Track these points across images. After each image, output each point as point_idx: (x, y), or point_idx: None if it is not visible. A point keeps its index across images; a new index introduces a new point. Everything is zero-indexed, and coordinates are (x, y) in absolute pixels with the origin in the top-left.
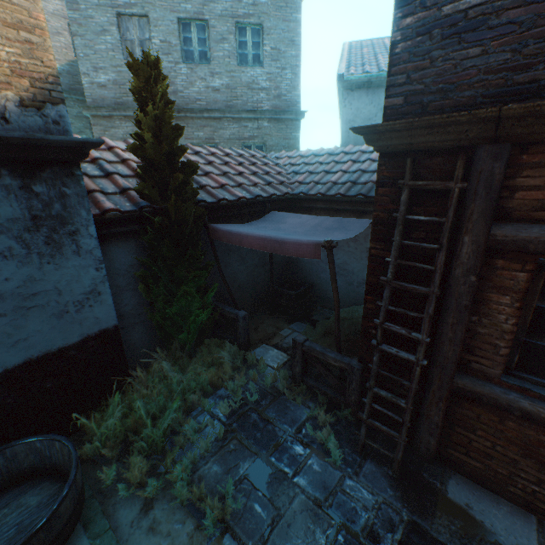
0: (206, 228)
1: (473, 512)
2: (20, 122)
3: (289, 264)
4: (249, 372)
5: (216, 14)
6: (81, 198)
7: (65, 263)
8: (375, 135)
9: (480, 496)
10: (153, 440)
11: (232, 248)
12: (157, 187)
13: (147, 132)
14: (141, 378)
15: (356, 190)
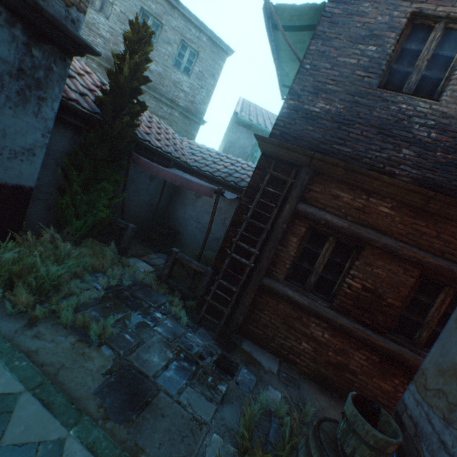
0: (129, 154)
1: (253, 354)
2: (50, 4)
3: (166, 214)
4: (123, 269)
5: (171, 25)
6: (61, 79)
7: (23, 116)
8: (263, 143)
9: (257, 349)
10: (43, 283)
11: (135, 180)
12: (114, 106)
13: (126, 68)
14: (31, 242)
15: (231, 179)
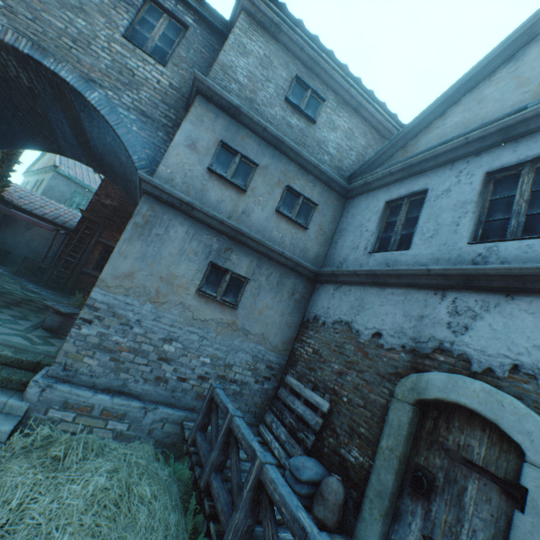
0: None
1: None
2: None
3: None
4: None
5: None
6: None
7: None
8: (83, 212)
9: None
10: None
11: None
12: None
13: (5, 166)
14: None
15: (59, 220)
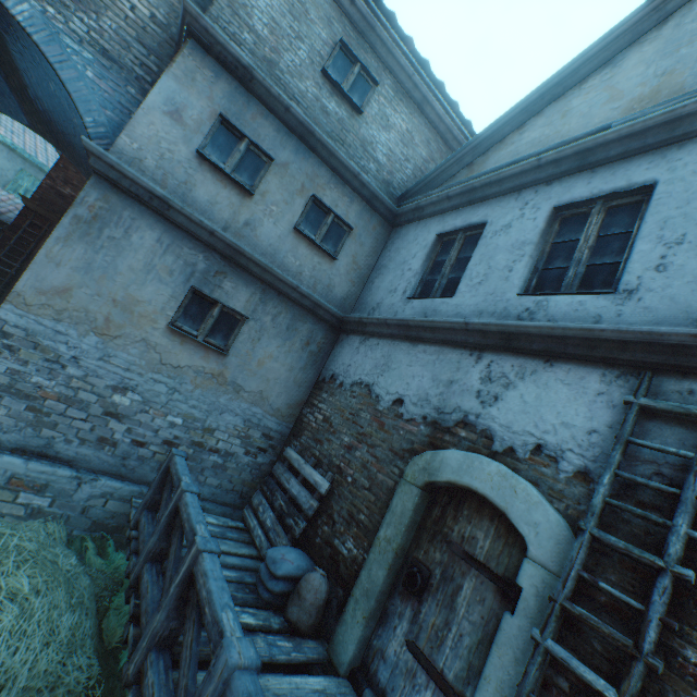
0: None
1: None
2: None
3: None
4: None
5: None
6: None
7: None
8: (27, 200)
9: None
10: None
11: None
12: None
13: None
14: None
15: None
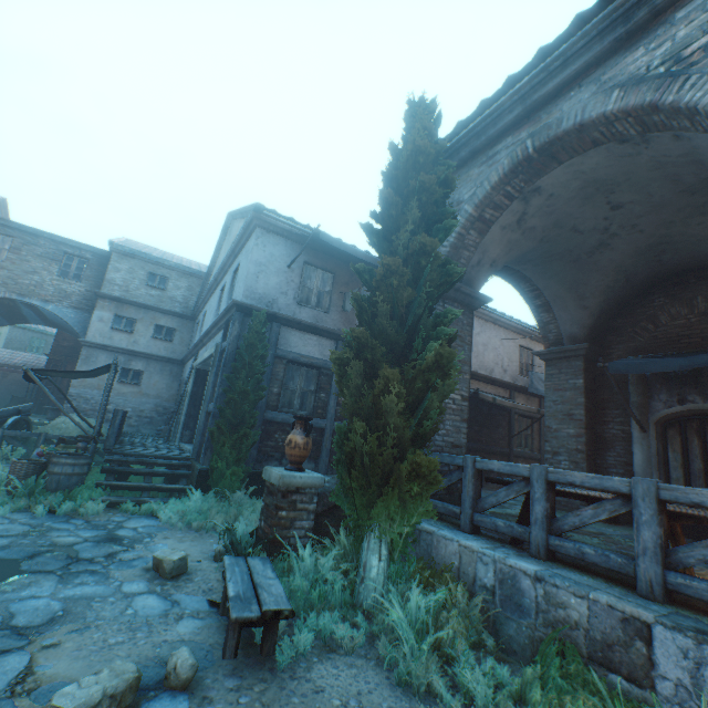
0: None
1: None
2: None
3: None
4: None
5: None
6: None
7: None
8: (49, 355)
9: None
10: None
11: None
12: None
13: None
14: None
15: (29, 366)
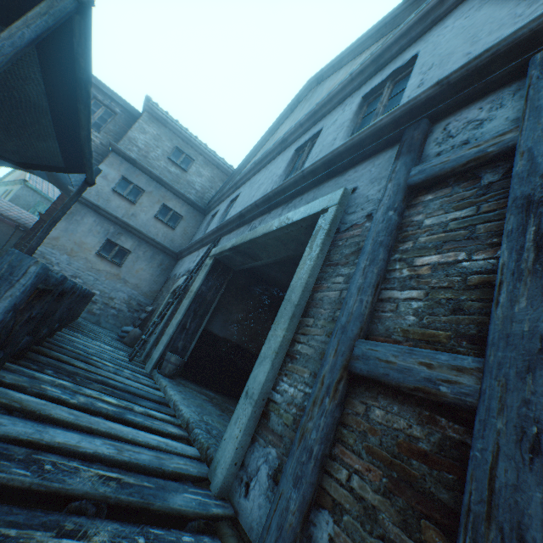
0: None
1: None
2: None
3: None
4: None
5: None
6: None
7: None
8: (42, 215)
9: None
10: None
11: None
12: None
13: None
14: None
15: (21, 221)
